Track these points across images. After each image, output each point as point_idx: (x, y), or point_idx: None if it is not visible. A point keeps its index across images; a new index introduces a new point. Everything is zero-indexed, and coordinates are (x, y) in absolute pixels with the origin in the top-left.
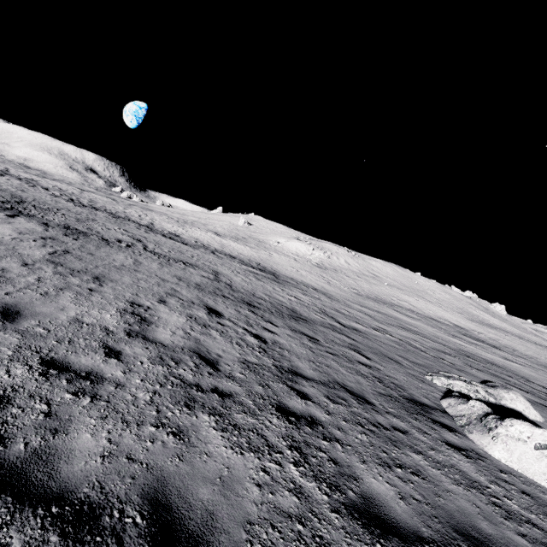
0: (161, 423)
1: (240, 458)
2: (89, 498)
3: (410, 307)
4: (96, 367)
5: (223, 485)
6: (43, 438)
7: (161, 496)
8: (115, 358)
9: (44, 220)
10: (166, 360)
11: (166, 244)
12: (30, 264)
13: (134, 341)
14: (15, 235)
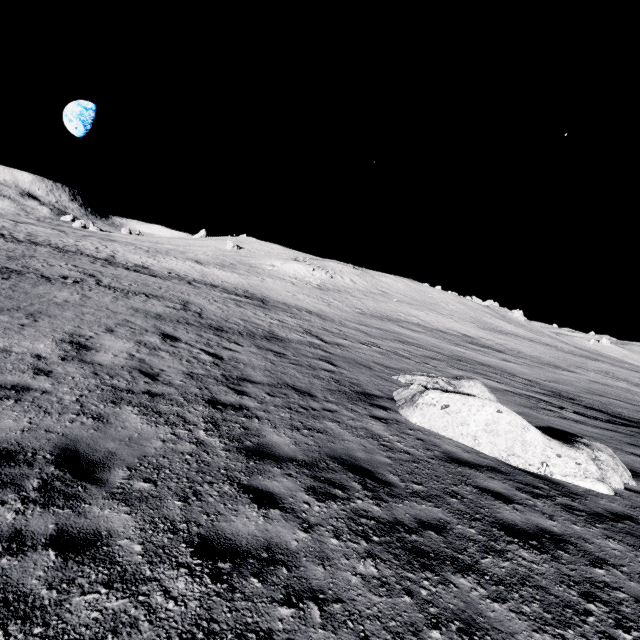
0: (83, 413)
1: (153, 429)
2: (7, 449)
3: (418, 321)
4: (22, 382)
5: (130, 441)
6: None
7: (71, 447)
8: (45, 376)
9: None
10: (101, 375)
11: (127, 278)
12: None
13: (68, 363)
14: None
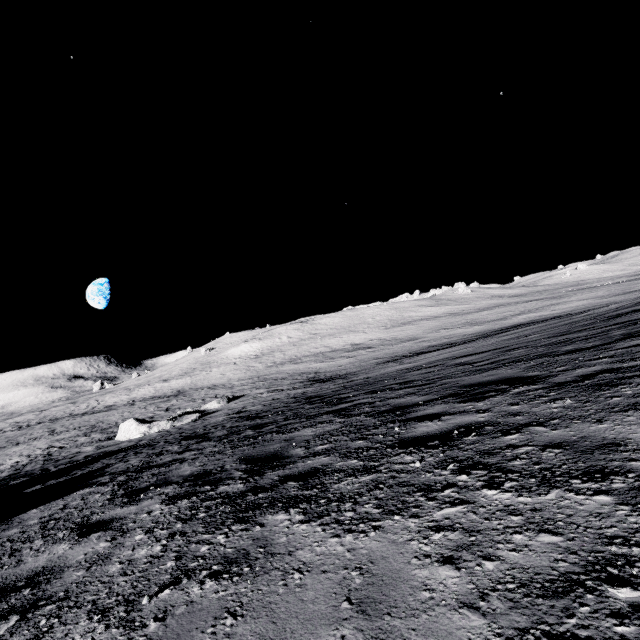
0: None
1: None
2: None
3: (322, 350)
4: None
5: None
6: None
7: None
8: None
9: None
10: None
11: (80, 421)
12: None
13: None
14: None
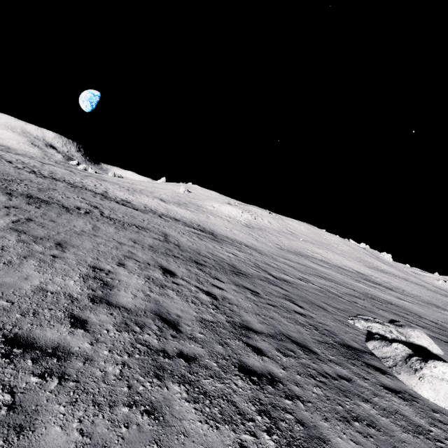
0: (133, 401)
1: (216, 433)
2: None
3: (322, 258)
4: (62, 341)
5: None
6: (5, 441)
7: None
8: (81, 328)
9: (7, 191)
10: (130, 325)
11: (119, 210)
12: None
13: (98, 307)
14: None
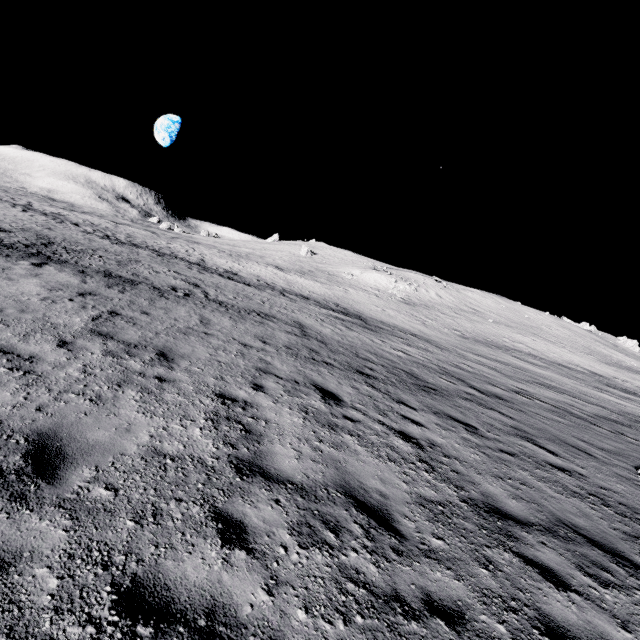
0: None
1: None
2: None
3: (529, 350)
4: (217, 589)
5: None
6: None
7: None
8: (240, 546)
9: (78, 268)
10: (317, 528)
11: (227, 288)
12: (69, 342)
13: (252, 486)
14: (45, 294)
